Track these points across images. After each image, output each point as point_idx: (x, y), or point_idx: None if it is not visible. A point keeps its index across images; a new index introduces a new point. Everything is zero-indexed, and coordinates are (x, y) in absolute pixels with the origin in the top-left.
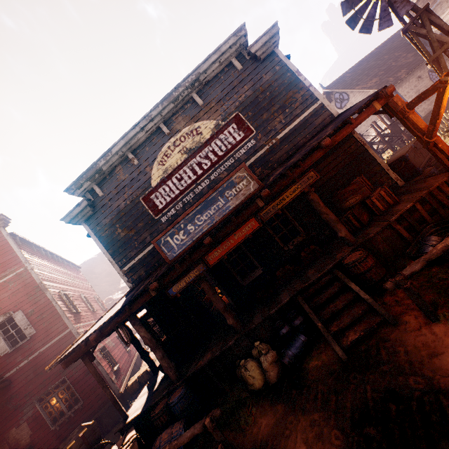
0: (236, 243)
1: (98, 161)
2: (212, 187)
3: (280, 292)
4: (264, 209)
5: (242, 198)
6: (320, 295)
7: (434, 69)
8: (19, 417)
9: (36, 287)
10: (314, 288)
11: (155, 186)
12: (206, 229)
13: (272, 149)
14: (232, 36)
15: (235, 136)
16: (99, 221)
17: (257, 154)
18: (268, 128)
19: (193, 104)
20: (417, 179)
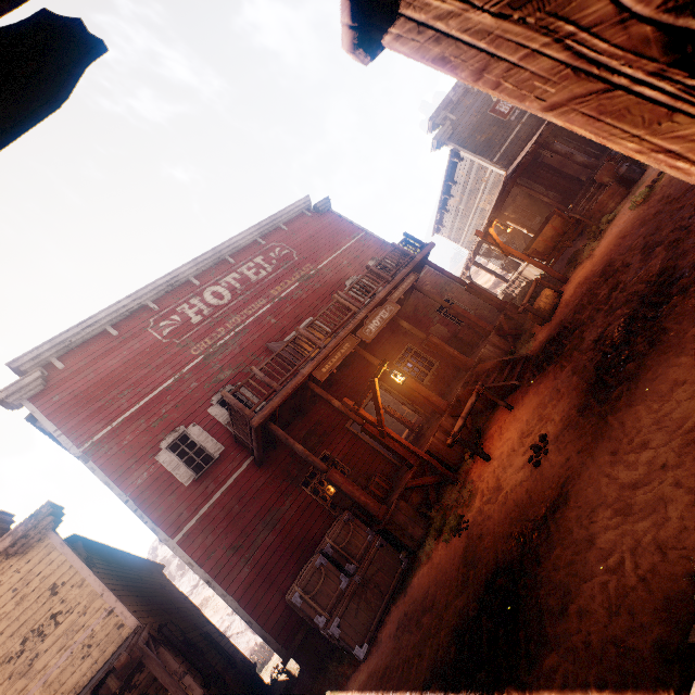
0: None
1: (449, 93)
2: None
3: None
4: None
5: None
6: None
7: None
8: (430, 321)
9: (383, 243)
10: None
11: (496, 101)
12: None
13: None
14: None
15: None
16: (459, 137)
17: None
18: None
19: None
20: None
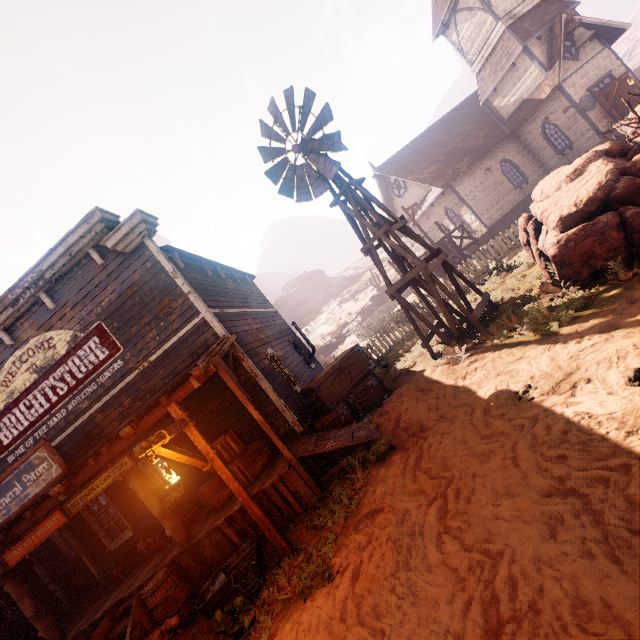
0: (40, 541)
1: None
2: (70, 420)
3: (123, 583)
4: (71, 500)
5: (44, 485)
6: (126, 618)
7: (385, 250)
8: None
9: None
10: (123, 607)
11: None
12: (2, 521)
13: (144, 373)
14: (82, 223)
15: (97, 353)
16: None
17: (126, 380)
18: (139, 346)
19: (43, 306)
20: (323, 422)
